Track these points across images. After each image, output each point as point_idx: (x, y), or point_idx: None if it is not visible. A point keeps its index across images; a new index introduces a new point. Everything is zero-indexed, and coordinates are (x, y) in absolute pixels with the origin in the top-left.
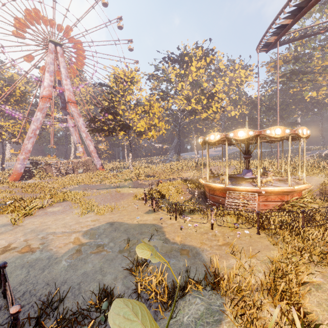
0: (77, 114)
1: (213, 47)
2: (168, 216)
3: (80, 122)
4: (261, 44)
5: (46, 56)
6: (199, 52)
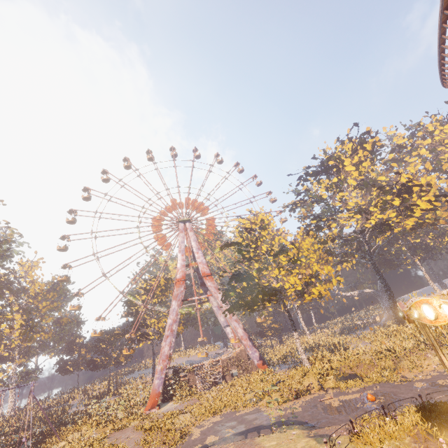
0: (214, 289)
1: (367, 129)
2: None
3: (219, 298)
4: (445, 73)
5: None
6: (348, 145)
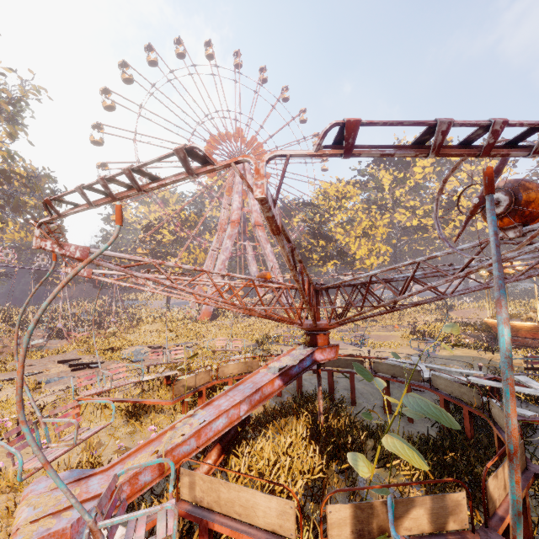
0: (264, 239)
1: (448, 139)
2: (478, 352)
3: (267, 249)
4: None
5: (229, 174)
6: None
